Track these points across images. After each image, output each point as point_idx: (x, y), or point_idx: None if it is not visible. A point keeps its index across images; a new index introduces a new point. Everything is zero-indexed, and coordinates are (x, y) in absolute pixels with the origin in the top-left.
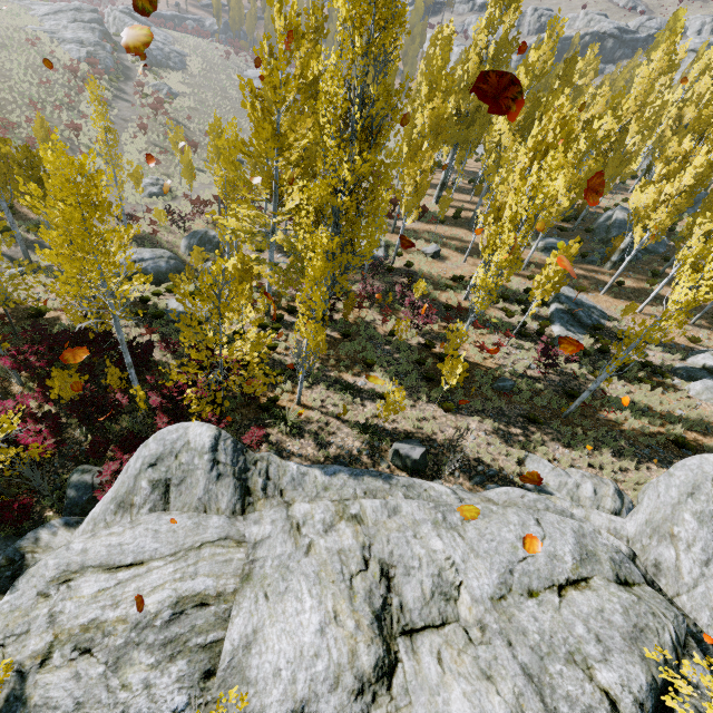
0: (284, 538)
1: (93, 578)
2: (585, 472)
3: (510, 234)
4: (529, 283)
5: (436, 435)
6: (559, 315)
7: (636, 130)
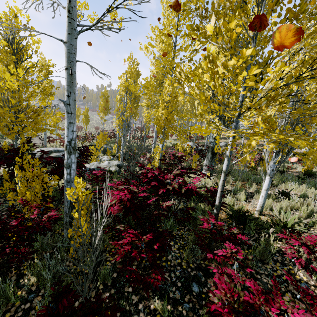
0: None
1: None
2: None
3: None
4: None
5: None
6: None
7: None
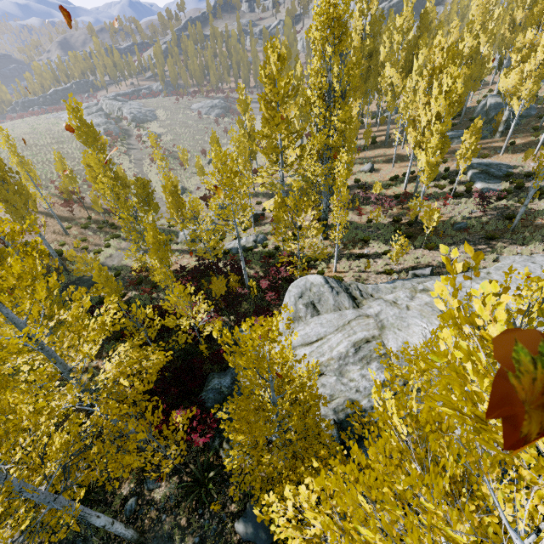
0: (390, 308)
1: (302, 350)
2: (543, 254)
3: (438, 126)
4: (445, 165)
5: (431, 263)
6: (477, 176)
7: (486, 40)
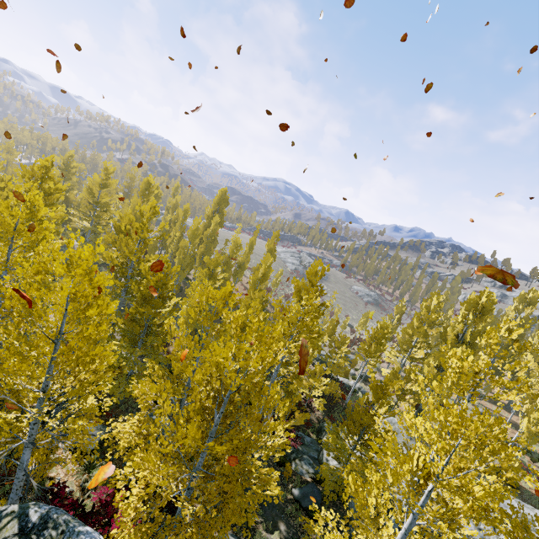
0: None
1: None
2: None
3: None
4: None
5: None
6: None
7: None
